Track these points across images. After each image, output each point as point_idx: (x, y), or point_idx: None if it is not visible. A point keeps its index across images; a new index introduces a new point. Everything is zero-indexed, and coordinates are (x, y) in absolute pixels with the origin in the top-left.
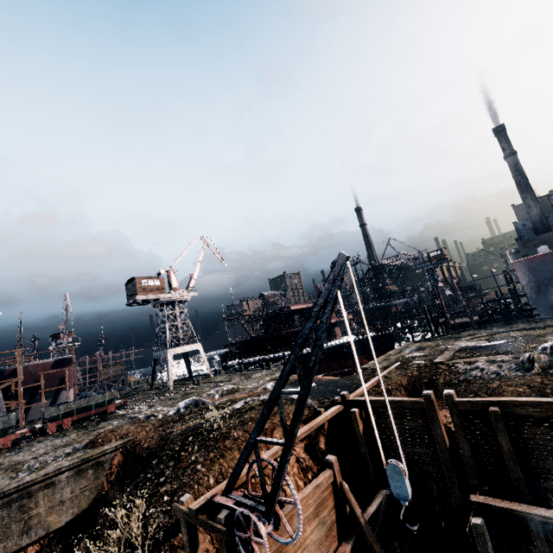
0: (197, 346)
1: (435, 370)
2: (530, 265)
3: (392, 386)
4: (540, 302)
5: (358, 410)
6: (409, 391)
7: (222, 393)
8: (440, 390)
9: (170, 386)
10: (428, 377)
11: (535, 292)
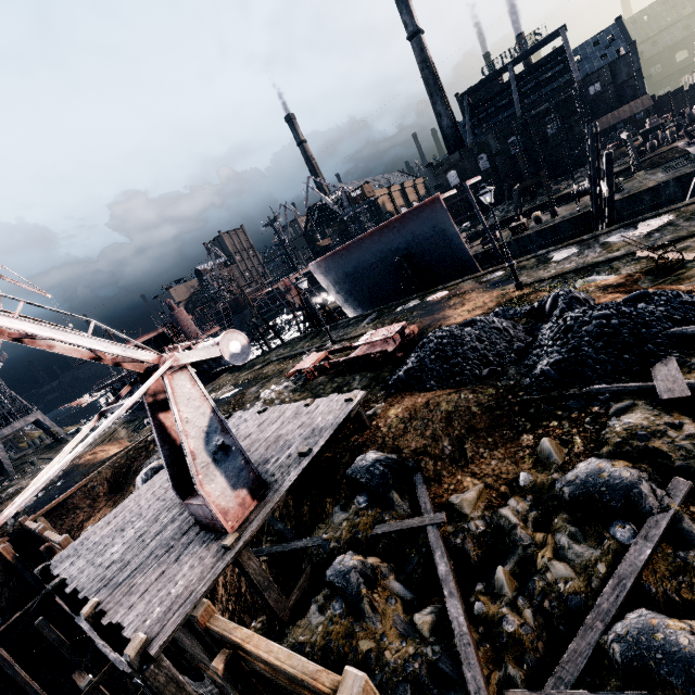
0: (35, 416)
1: (141, 454)
2: (321, 268)
3: (98, 482)
4: (343, 301)
5: (5, 545)
6: (111, 484)
7: (3, 500)
8: (128, 479)
9: (11, 472)
10: (128, 465)
11: (336, 293)
